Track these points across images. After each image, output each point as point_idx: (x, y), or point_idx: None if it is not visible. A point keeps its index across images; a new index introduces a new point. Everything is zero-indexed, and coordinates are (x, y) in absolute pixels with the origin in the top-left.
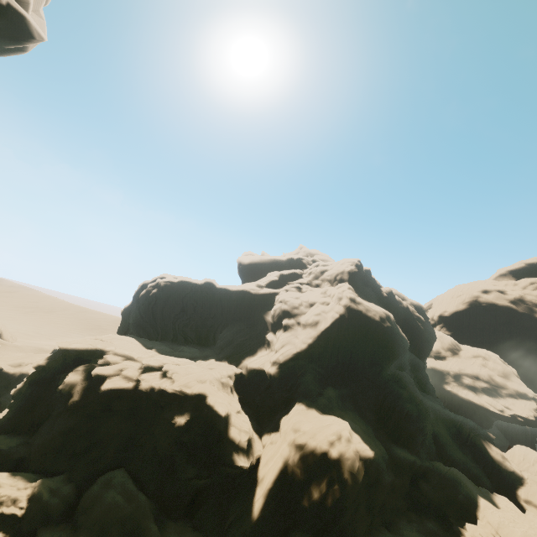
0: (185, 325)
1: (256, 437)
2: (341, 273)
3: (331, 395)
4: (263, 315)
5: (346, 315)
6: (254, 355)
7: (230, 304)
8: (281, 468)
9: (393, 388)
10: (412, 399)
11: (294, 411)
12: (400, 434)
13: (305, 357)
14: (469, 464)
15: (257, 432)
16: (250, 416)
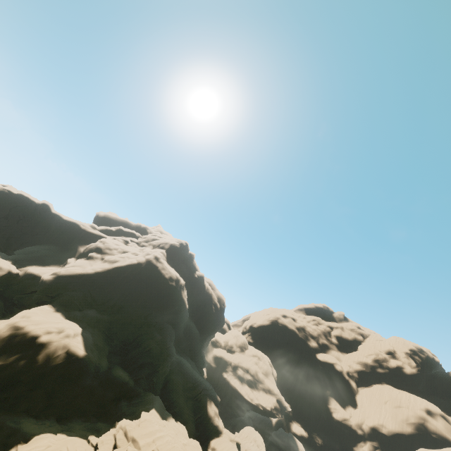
0: None
1: None
2: (165, 244)
3: (88, 313)
4: (79, 245)
5: (144, 265)
6: (44, 266)
7: (56, 230)
8: None
9: (152, 332)
10: (162, 344)
11: (39, 307)
12: (133, 363)
13: (87, 280)
14: (185, 410)
15: None
16: None
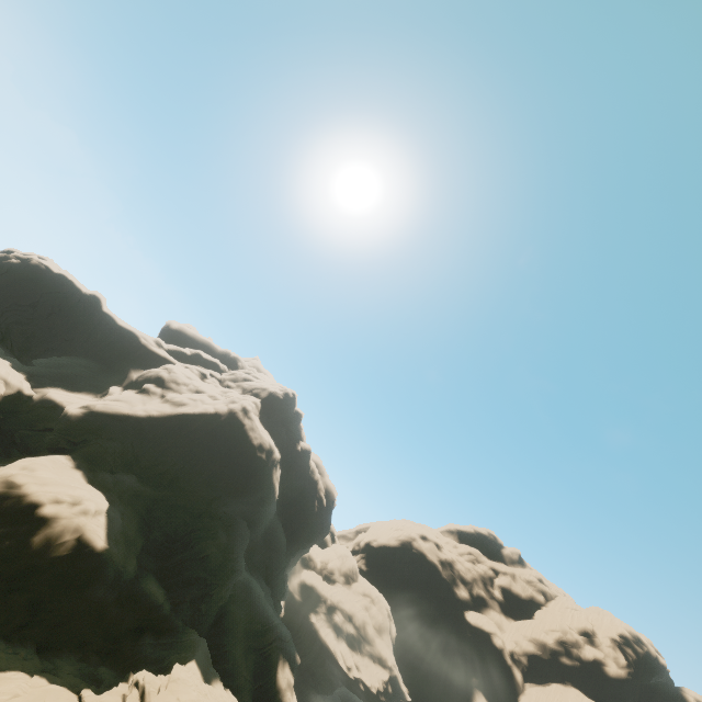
0: (17, 322)
1: None
2: (263, 389)
3: (124, 479)
4: (132, 368)
5: (224, 418)
6: (72, 392)
7: (103, 339)
8: None
9: (215, 527)
10: (227, 550)
11: (51, 457)
12: (176, 574)
13: (133, 427)
14: (241, 669)
15: None
16: None
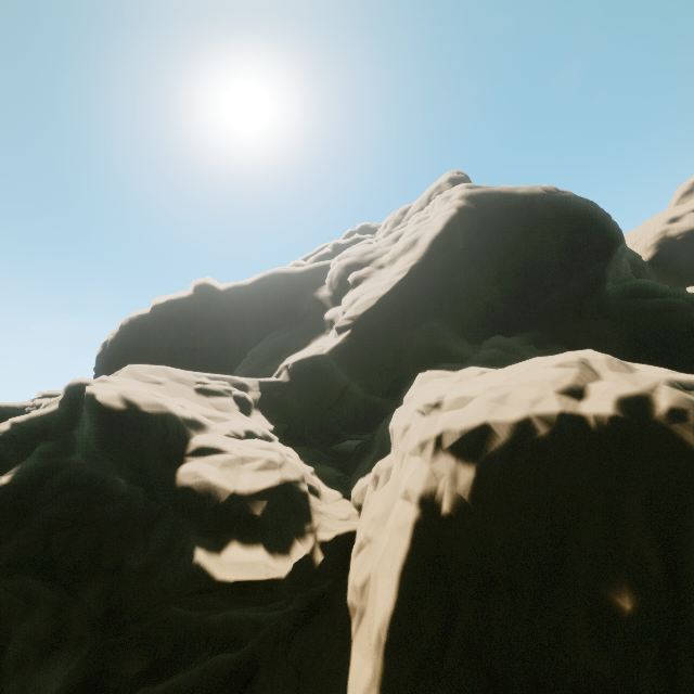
0: None
1: (331, 495)
2: (437, 189)
3: (504, 342)
4: (313, 293)
5: (472, 206)
6: (304, 348)
7: (254, 312)
8: (420, 545)
9: (641, 304)
10: None
11: (415, 386)
12: None
13: (412, 300)
14: None
15: (336, 485)
16: (316, 461)
